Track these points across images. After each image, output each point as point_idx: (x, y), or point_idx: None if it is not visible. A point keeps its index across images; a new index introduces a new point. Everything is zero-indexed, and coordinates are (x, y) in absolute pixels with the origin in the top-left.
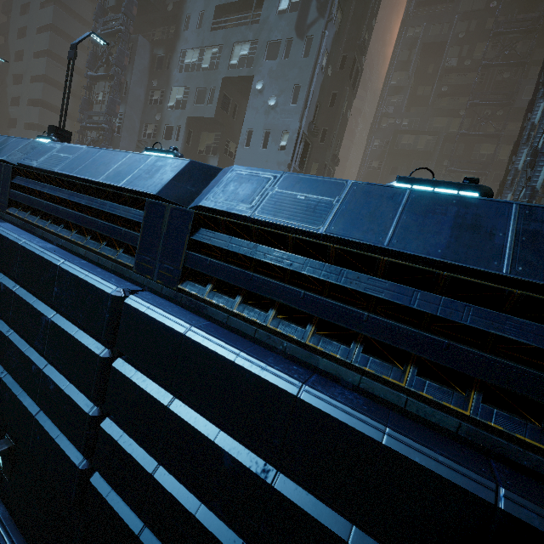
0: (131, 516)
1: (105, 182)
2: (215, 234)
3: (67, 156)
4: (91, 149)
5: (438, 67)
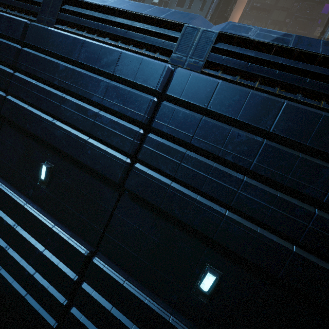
0: (164, 178)
1: (149, 14)
2: (228, 45)
3: (108, 0)
4: (124, 0)
5: None
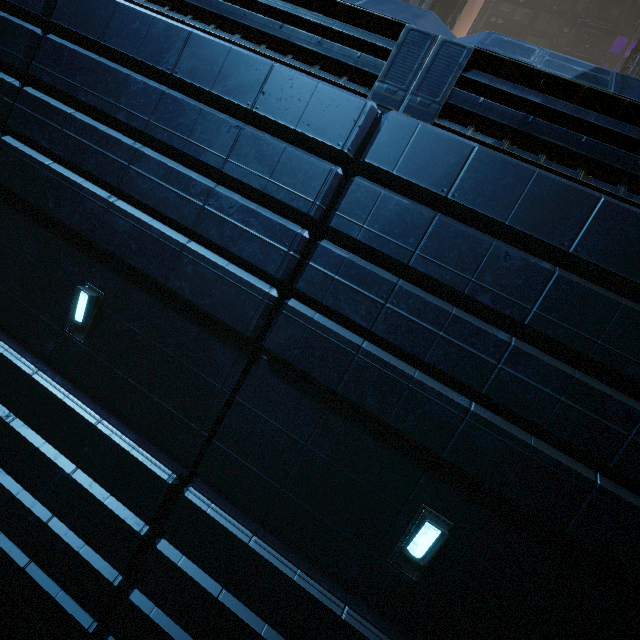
0: (348, 333)
1: None
2: (491, 77)
3: None
4: None
5: None
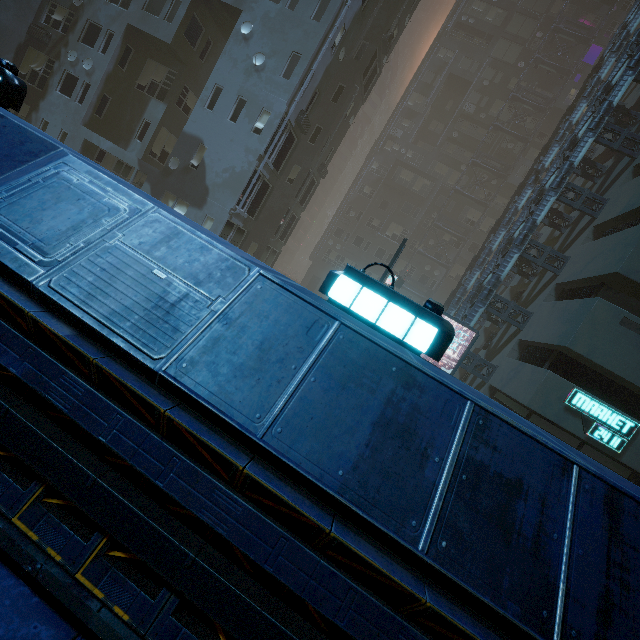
0: None
1: None
2: None
3: None
4: None
5: (456, 107)
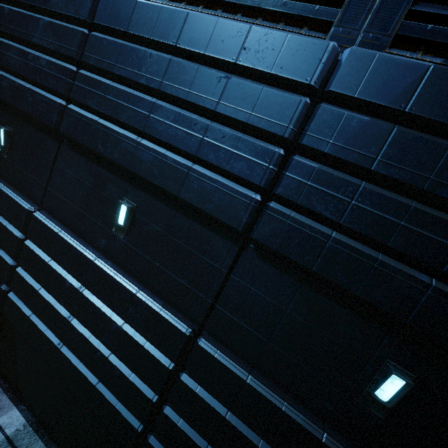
0: (319, 225)
1: None
2: (438, 6)
3: None
4: None
5: None
